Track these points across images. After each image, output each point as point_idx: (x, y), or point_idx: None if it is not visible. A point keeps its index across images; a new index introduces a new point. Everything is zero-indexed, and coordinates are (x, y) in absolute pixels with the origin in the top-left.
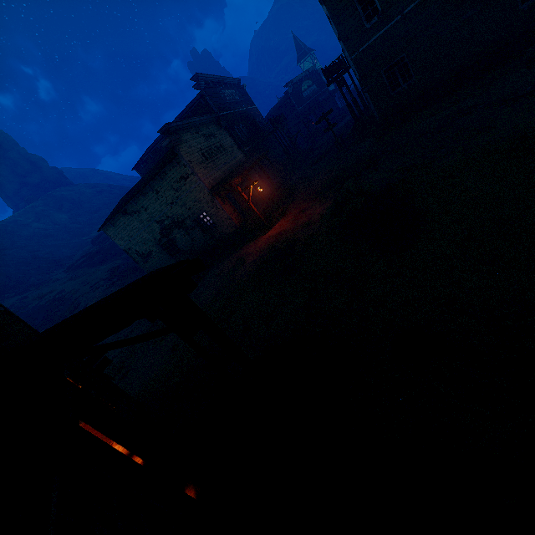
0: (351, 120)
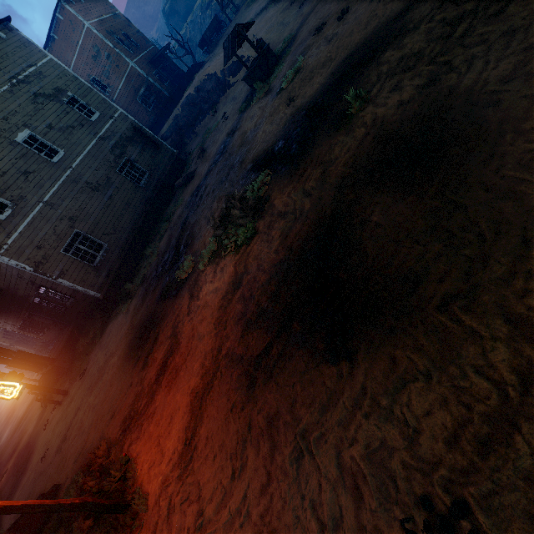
0: (7, 442)
